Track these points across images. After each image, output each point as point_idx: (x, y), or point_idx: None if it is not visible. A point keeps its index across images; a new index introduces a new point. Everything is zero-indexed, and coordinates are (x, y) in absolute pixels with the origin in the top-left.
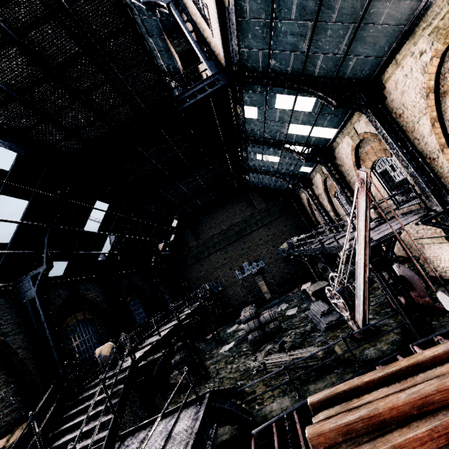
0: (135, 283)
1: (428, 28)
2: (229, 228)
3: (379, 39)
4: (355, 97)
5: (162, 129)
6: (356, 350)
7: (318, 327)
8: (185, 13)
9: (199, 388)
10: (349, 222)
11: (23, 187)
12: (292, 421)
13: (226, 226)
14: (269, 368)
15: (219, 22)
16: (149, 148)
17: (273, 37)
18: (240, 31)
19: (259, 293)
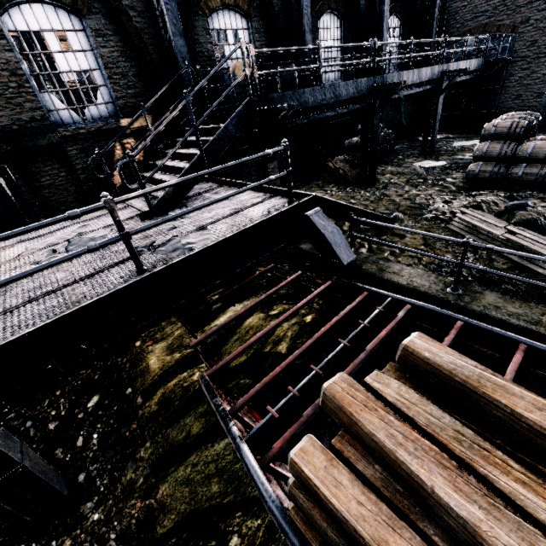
0: None
1: None
2: None
3: None
4: None
5: None
6: None
7: None
8: None
9: (353, 189)
10: None
11: None
12: (395, 311)
13: None
14: (454, 225)
15: None
16: None
17: None
18: None
19: None
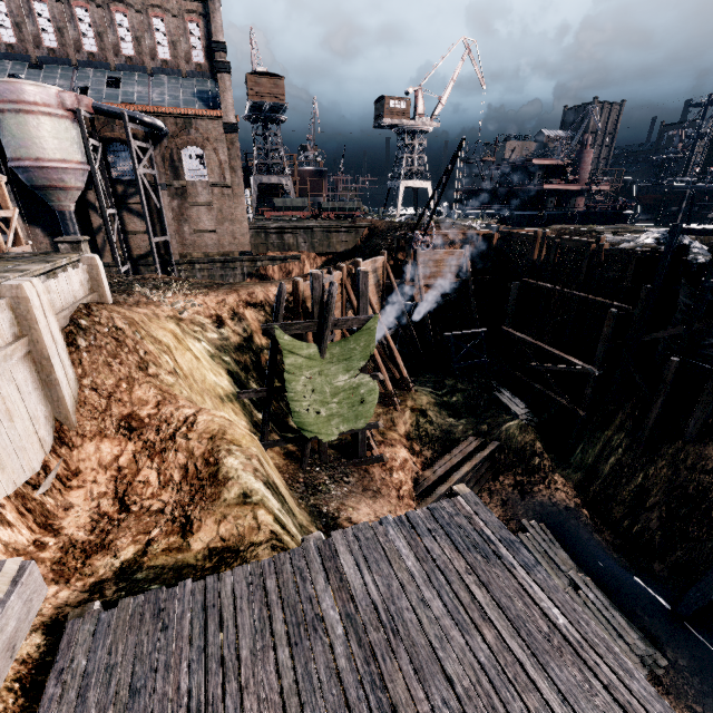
0: None
1: None
2: None
3: None
4: None
5: None
6: None
7: None
8: None
9: None
10: None
11: None
12: None
13: None
14: None
15: None
16: None
17: None
18: None
19: None
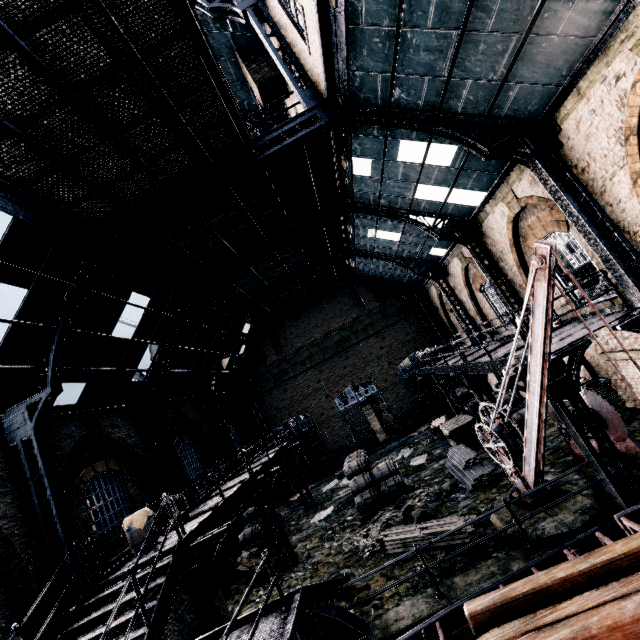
0: (187, 416)
1: (629, 40)
2: (325, 336)
3: (555, 58)
4: (516, 144)
5: (232, 188)
6: (525, 522)
7: (462, 484)
8: (269, 24)
9: (281, 579)
10: (519, 324)
11: (20, 268)
12: (434, 639)
13: (321, 334)
14: (390, 549)
15: (321, 31)
16: (212, 216)
17: (400, 54)
18: (352, 45)
19: (368, 432)
